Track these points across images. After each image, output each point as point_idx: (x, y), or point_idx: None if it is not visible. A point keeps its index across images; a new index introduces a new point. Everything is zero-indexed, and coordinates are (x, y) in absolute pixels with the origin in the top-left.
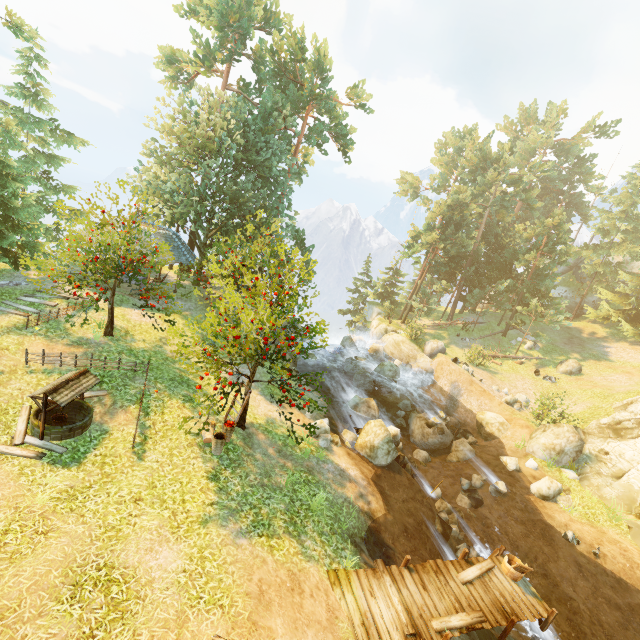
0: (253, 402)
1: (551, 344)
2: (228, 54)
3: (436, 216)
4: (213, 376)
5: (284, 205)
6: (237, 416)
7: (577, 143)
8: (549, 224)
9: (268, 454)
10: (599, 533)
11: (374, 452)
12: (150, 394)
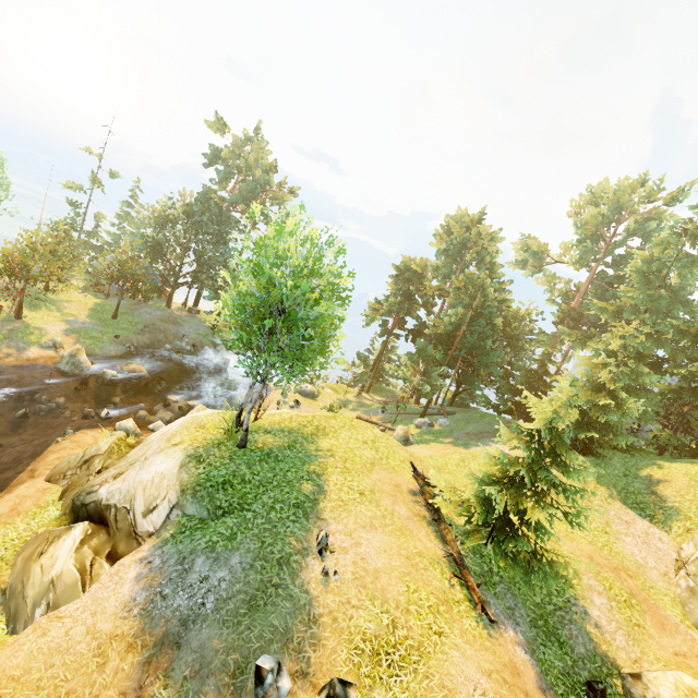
0: (53, 325)
1: (450, 430)
2: (222, 176)
3: (395, 287)
4: (60, 315)
5: (223, 259)
6: (11, 308)
7: (656, 217)
8: (460, 286)
9: (5, 326)
10: (88, 444)
11: (62, 359)
12: (7, 298)
